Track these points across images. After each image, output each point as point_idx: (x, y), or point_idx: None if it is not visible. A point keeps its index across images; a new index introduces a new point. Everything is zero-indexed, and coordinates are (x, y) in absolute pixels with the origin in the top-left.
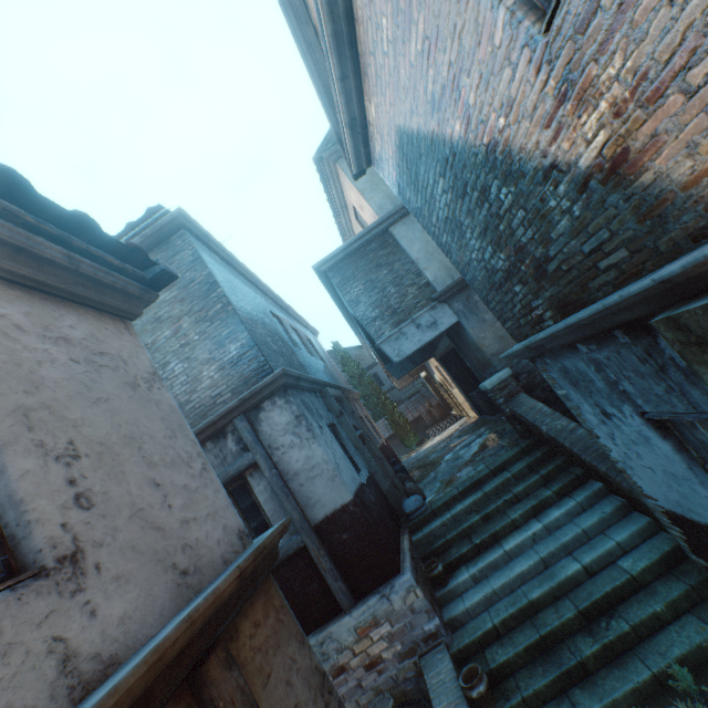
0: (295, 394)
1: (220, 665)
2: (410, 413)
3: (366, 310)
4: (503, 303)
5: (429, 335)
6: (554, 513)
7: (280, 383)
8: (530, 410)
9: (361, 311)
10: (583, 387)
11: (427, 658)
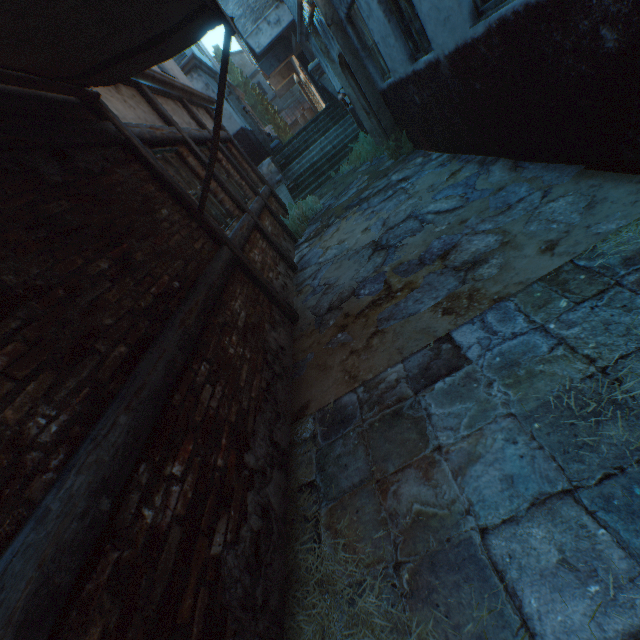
0: (202, 73)
1: (210, 110)
2: (289, 118)
3: (234, 9)
4: (291, 9)
5: (276, 32)
6: (330, 132)
7: (193, 64)
8: (328, 82)
9: (230, 10)
10: (319, 54)
11: (278, 189)
